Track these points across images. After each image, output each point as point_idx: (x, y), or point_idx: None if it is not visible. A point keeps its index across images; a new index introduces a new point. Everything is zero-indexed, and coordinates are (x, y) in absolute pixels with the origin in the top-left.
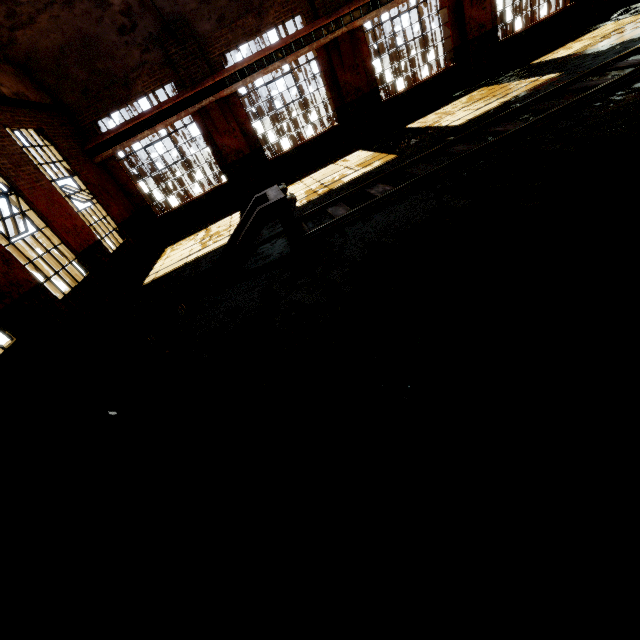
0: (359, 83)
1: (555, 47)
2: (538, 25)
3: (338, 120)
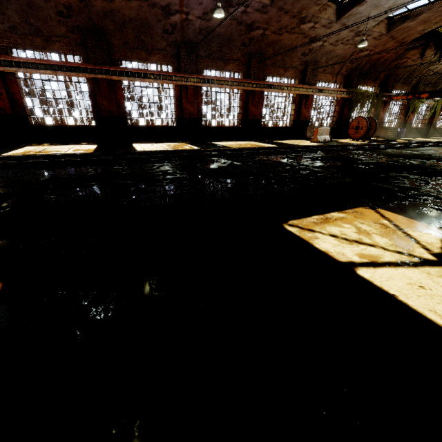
0: (111, 109)
1: (227, 141)
2: (224, 128)
3: (95, 123)
